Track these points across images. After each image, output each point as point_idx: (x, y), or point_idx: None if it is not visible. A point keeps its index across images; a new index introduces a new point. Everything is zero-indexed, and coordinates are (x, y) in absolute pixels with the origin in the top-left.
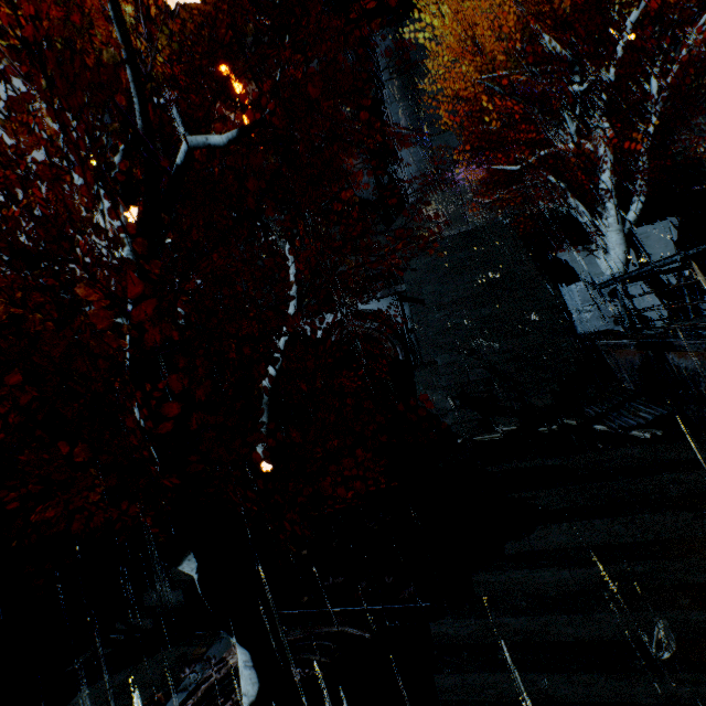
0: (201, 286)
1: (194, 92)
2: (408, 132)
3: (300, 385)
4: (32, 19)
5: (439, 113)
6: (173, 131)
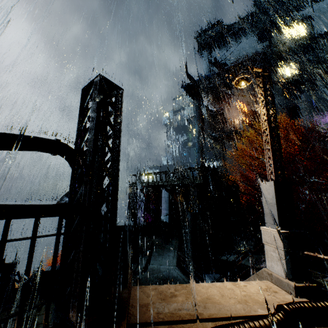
0: (218, 166)
1: (226, 107)
2: (312, 127)
3: (258, 207)
4: (184, 88)
5: (327, 122)
6: (217, 118)
